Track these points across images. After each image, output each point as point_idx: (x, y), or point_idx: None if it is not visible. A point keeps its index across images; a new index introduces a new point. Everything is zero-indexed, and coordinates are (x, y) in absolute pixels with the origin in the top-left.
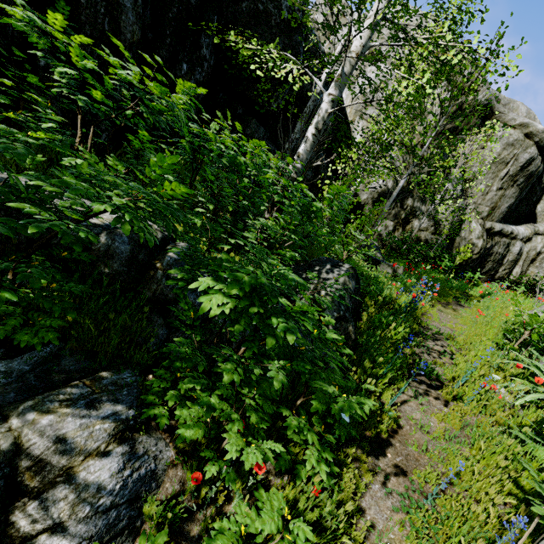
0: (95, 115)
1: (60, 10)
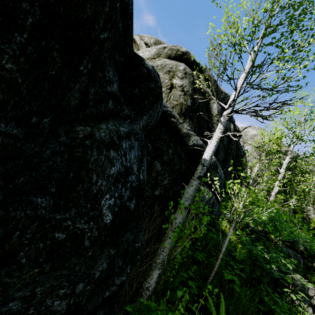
0: None
1: (228, 178)
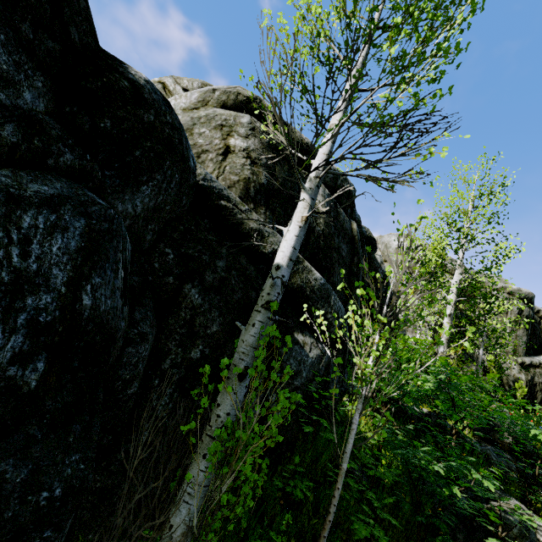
0: (350, 351)
1: None
